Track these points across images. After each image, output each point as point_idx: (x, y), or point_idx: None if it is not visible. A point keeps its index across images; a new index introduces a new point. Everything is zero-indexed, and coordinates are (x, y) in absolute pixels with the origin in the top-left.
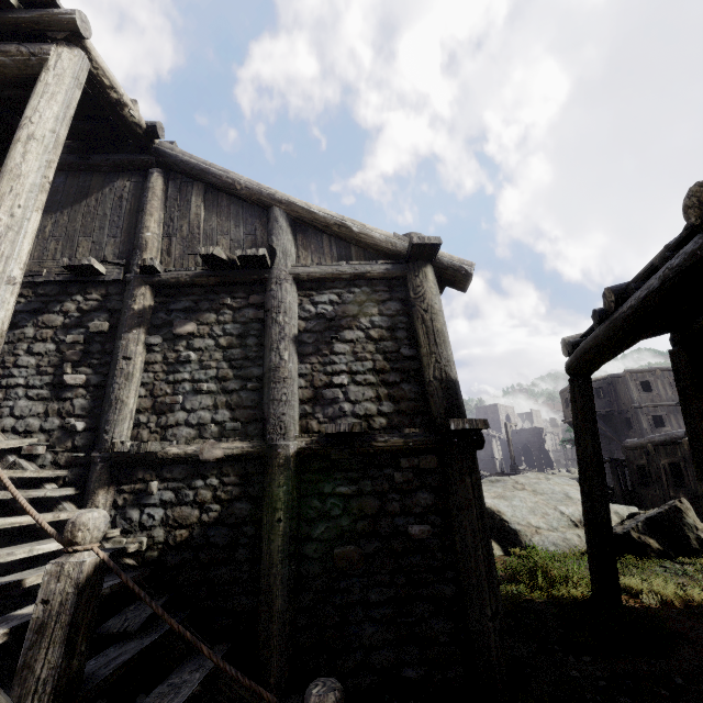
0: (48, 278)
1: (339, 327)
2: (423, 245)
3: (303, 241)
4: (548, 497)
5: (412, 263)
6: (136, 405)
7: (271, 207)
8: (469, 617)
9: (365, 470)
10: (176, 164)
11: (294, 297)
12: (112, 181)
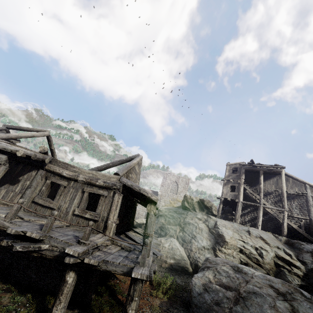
0: (269, 190)
1: None
2: None
3: (311, 190)
4: None
5: None
6: (287, 209)
7: (305, 184)
8: None
9: None
10: (286, 175)
11: (311, 199)
12: (275, 176)
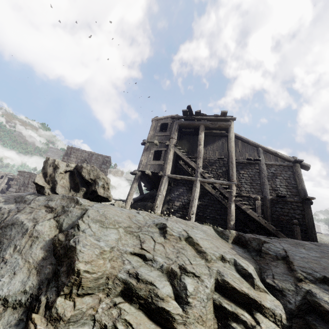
0: (212, 159)
1: (276, 175)
2: (299, 161)
3: (266, 155)
4: (325, 240)
5: (294, 163)
6: None
7: (258, 147)
8: (309, 233)
9: (285, 204)
10: (235, 136)
11: (265, 168)
12: (220, 139)
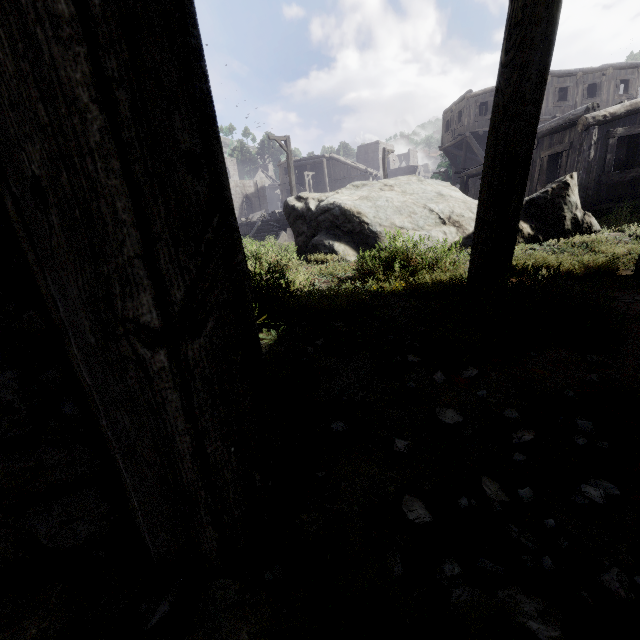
0: None
1: None
2: None
3: None
4: (418, 197)
5: None
6: None
7: None
8: (66, 346)
9: None
10: None
11: None
12: None
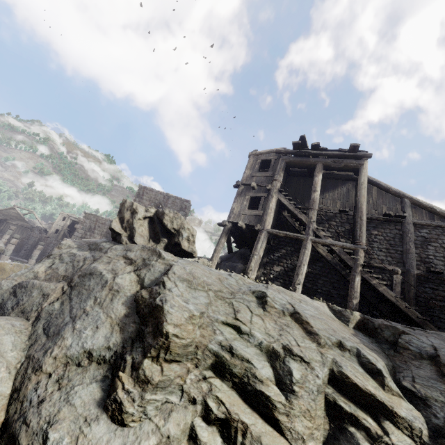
0: (330, 211)
1: (430, 241)
2: None
3: (415, 211)
4: None
5: None
6: None
7: (403, 198)
8: None
9: (439, 284)
10: (367, 180)
11: (413, 229)
12: (345, 183)
